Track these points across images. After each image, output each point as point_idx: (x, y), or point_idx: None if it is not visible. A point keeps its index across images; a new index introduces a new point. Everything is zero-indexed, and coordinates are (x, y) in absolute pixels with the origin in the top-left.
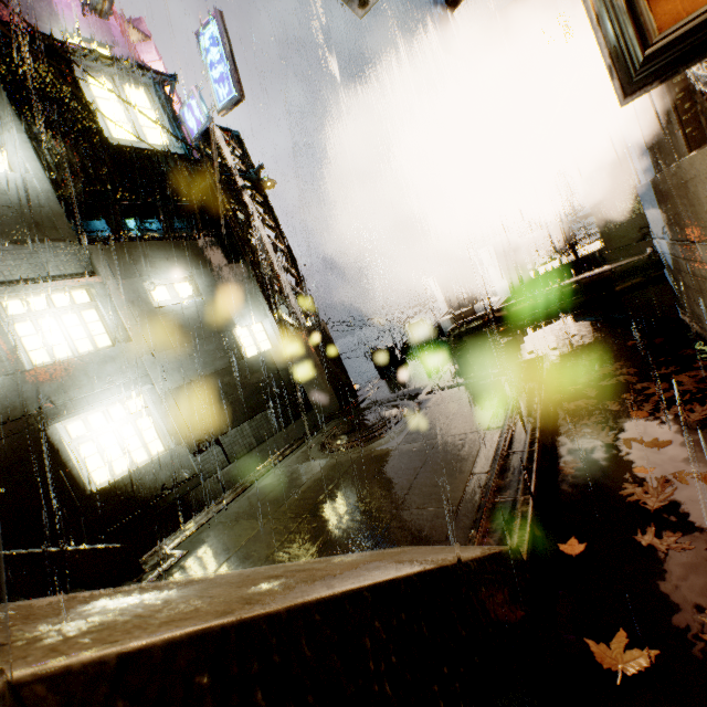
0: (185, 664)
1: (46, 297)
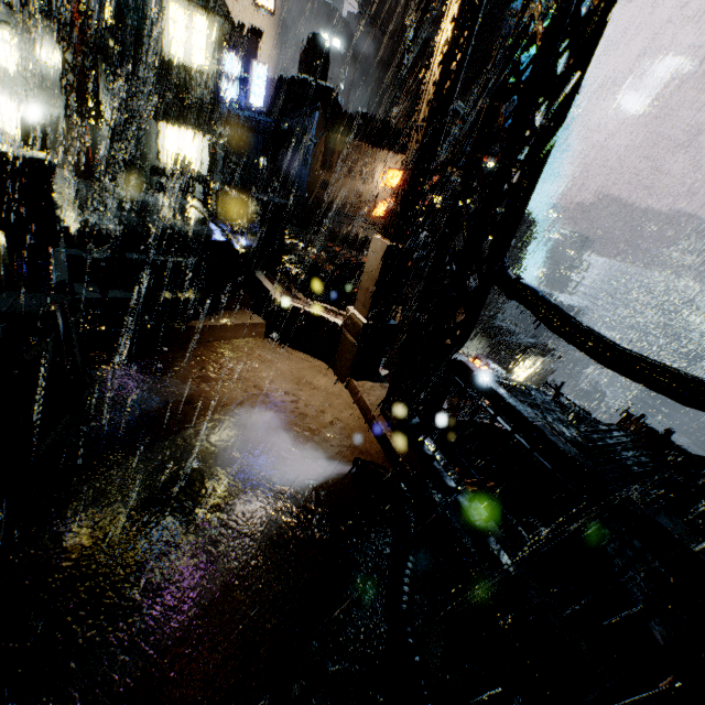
0: None
1: None
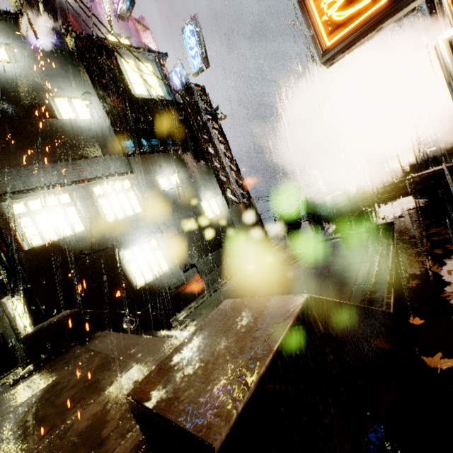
0: (326, 305)
1: (111, 186)
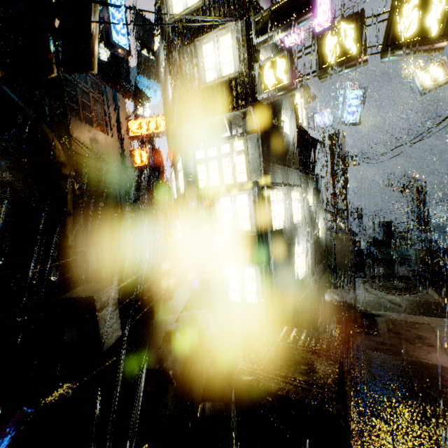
0: None
1: (294, 193)
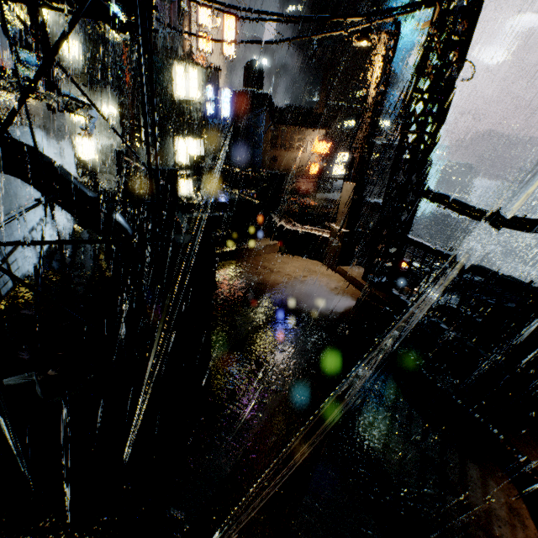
0: None
1: None
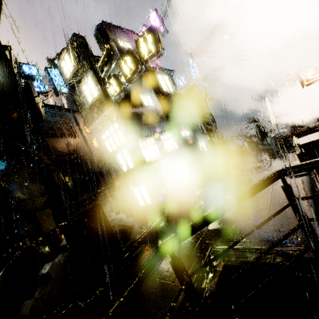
0: None
1: (166, 135)
